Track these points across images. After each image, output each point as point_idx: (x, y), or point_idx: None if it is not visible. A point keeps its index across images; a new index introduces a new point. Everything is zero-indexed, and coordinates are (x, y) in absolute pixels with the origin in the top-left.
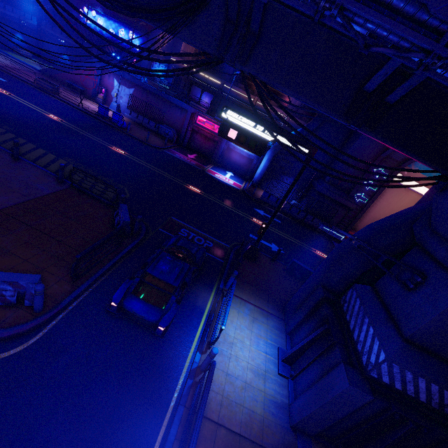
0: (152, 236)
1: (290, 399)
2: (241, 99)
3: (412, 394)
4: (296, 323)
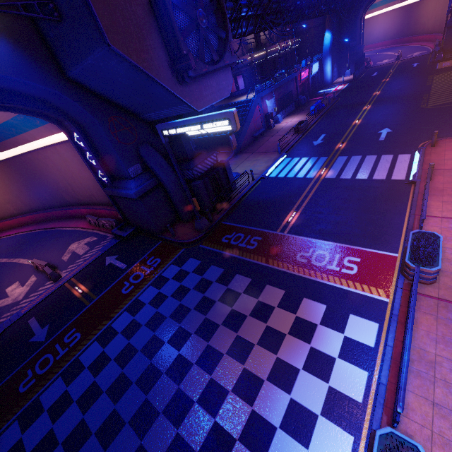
0: None
1: None
2: (274, 53)
3: None
4: None
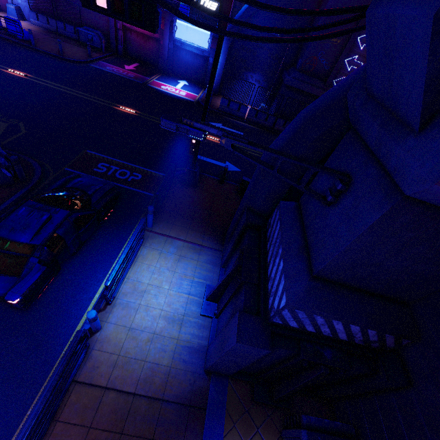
0: (52, 180)
1: (210, 340)
2: None
3: (330, 335)
4: (227, 255)
